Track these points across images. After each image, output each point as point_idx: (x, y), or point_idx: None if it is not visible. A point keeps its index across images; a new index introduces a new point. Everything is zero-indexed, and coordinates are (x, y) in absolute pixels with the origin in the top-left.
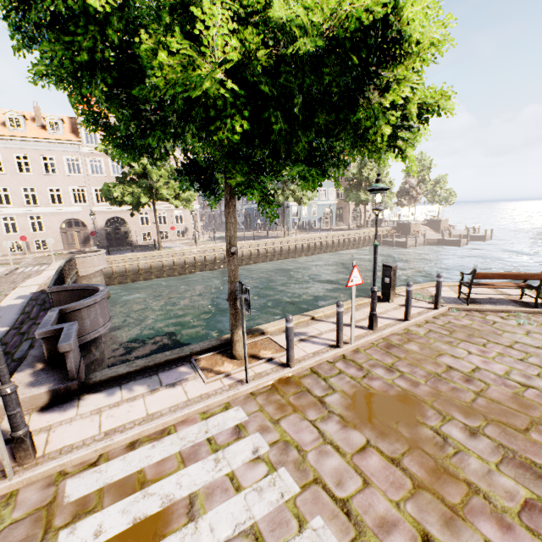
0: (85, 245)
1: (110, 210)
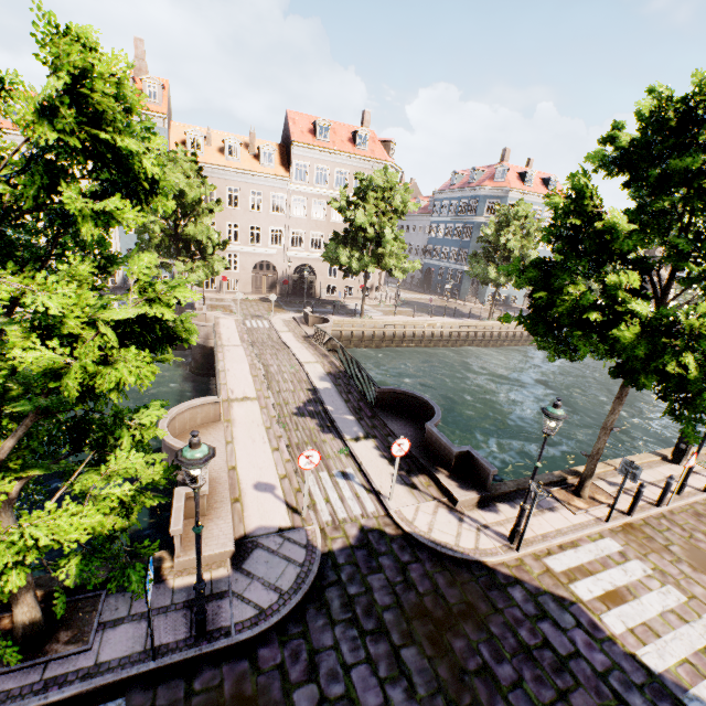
0: (271, 290)
1: (302, 256)
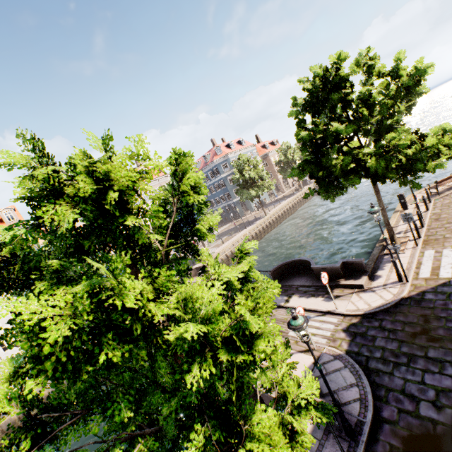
0: None
1: None
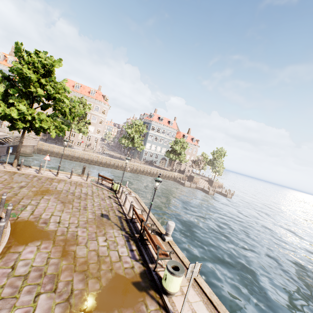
0: (44, 136)
1: None
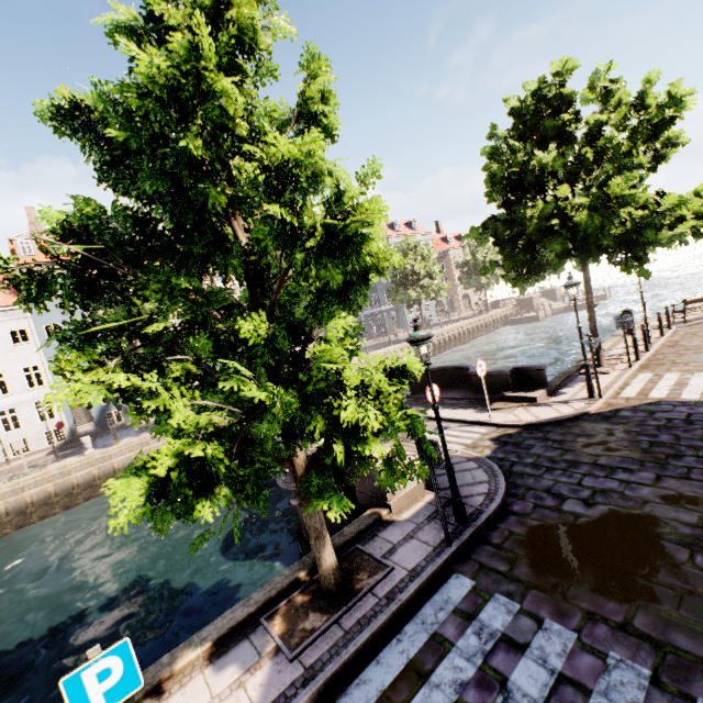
0: None
1: None
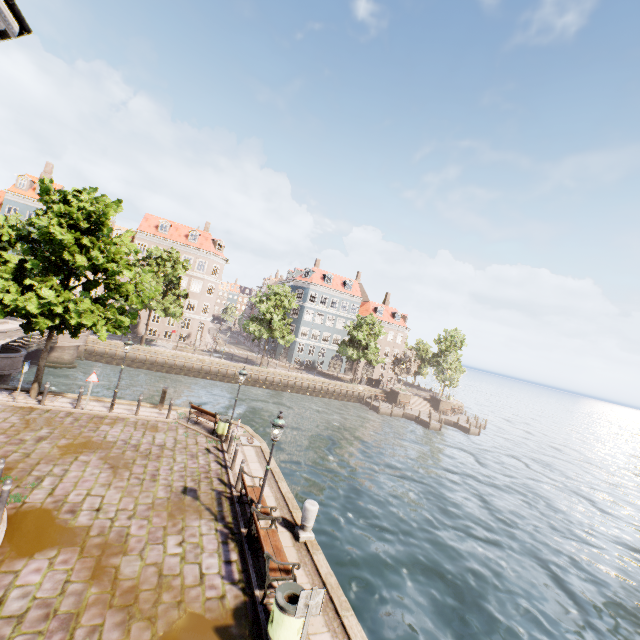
0: None
1: None
